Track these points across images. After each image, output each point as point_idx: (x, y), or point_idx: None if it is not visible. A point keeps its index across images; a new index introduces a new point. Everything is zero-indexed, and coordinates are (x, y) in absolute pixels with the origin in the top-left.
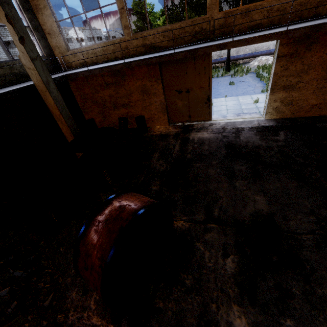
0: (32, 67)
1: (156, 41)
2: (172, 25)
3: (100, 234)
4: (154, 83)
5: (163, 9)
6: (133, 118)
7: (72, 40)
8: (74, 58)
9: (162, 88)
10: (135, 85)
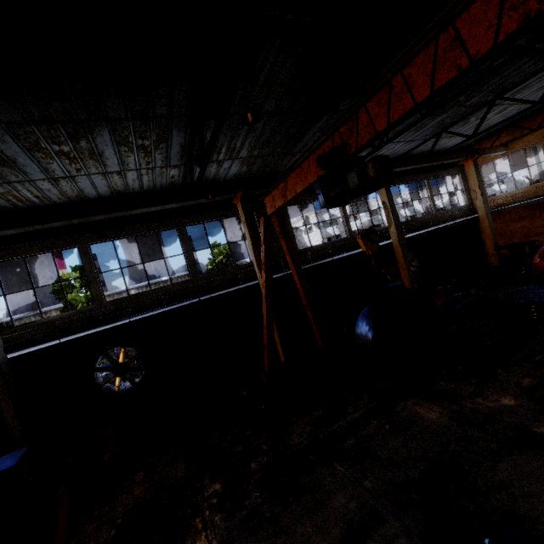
0: (482, 206)
1: None
2: None
3: None
4: None
5: None
6: None
7: (443, 196)
8: (491, 203)
9: None
10: None
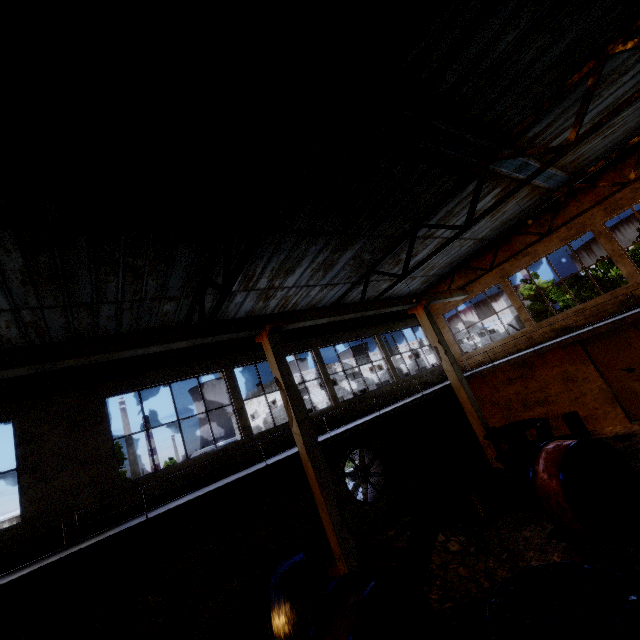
0: (451, 369)
1: (568, 322)
2: (585, 303)
3: (551, 453)
4: (579, 366)
5: (570, 281)
6: (557, 420)
7: None
8: (469, 361)
9: (594, 369)
10: (551, 374)
